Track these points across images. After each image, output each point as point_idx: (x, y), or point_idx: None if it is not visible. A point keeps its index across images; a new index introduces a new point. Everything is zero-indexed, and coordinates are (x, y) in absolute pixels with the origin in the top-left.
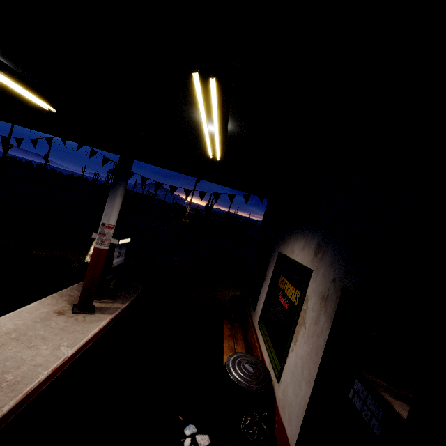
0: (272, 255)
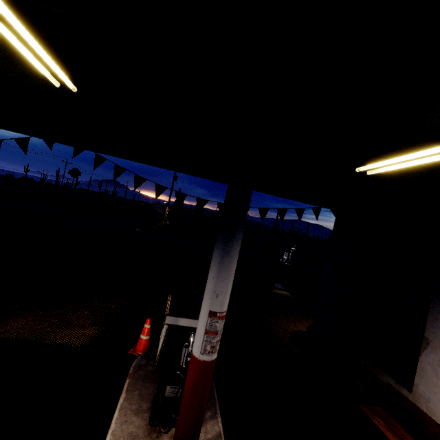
0: (432, 308)
